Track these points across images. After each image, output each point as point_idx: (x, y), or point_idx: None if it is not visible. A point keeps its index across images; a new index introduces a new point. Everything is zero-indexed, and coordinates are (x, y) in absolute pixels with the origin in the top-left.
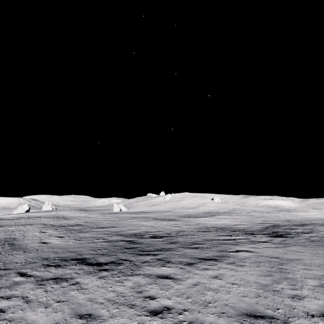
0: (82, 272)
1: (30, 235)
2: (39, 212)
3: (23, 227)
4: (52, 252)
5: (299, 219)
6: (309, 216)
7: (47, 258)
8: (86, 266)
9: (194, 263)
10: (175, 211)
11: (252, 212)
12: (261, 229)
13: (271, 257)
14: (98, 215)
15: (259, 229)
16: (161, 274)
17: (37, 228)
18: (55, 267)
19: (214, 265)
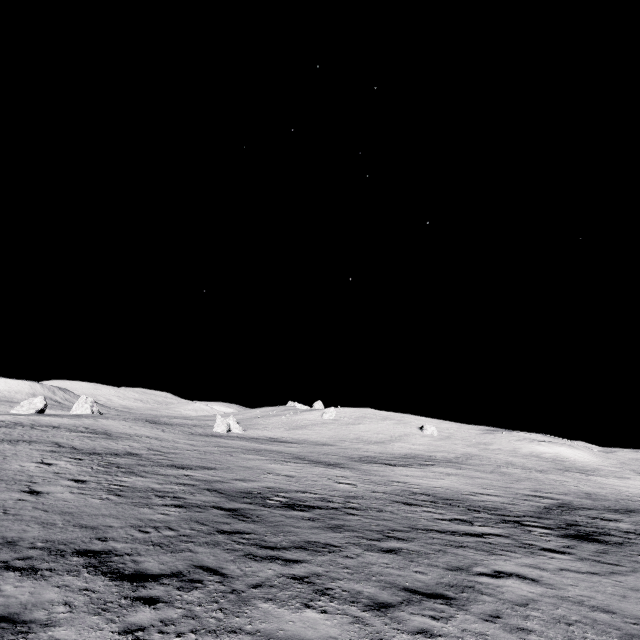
0: (86, 601)
1: (13, 467)
2: (60, 416)
3: (9, 447)
4: (37, 524)
5: (613, 495)
6: (632, 489)
7: (17, 540)
8: (104, 581)
9: (390, 604)
10: (343, 445)
11: (506, 467)
12: (536, 512)
13: (593, 608)
14: (180, 436)
15: (532, 510)
16: (301, 639)
17: (39, 451)
18: (20, 575)
19: (447, 619)
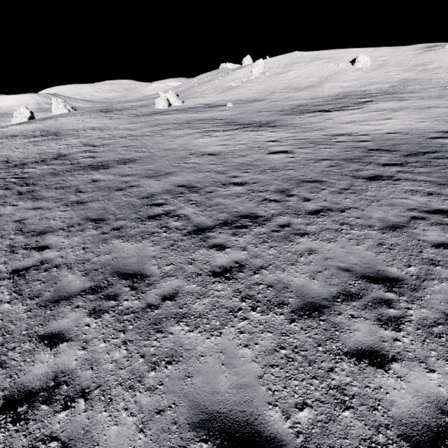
0: None
1: None
2: (29, 122)
3: None
4: None
5: None
6: None
7: None
8: None
9: None
10: (273, 98)
11: None
12: None
13: None
14: (123, 121)
15: None
16: None
17: None
18: None
19: None
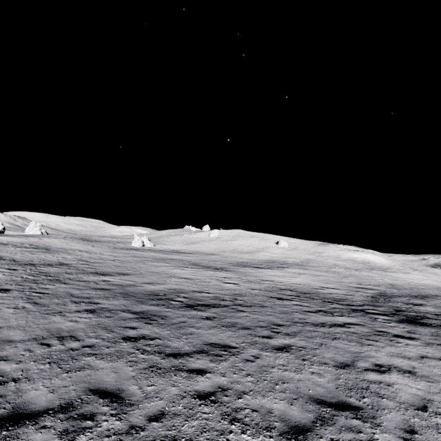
0: None
1: None
2: (11, 236)
3: None
4: None
5: (407, 285)
6: (415, 281)
7: None
8: None
9: (305, 428)
10: (224, 255)
11: (334, 268)
12: (369, 301)
13: None
14: (105, 250)
15: (366, 300)
16: None
17: None
18: None
19: None
